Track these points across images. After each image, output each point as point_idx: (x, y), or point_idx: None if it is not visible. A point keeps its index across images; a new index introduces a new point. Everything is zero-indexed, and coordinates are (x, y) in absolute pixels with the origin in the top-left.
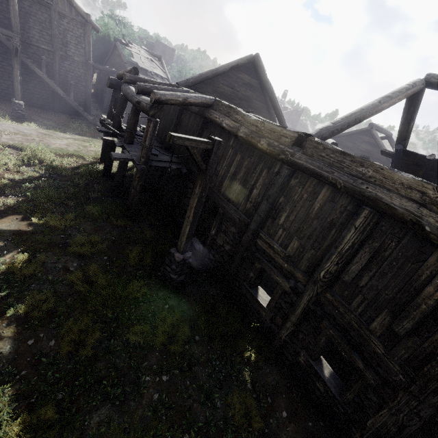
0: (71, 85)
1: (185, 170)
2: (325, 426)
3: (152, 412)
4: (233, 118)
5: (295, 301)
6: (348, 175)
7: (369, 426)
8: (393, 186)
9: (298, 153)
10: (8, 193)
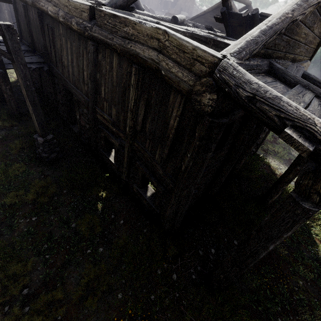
0: None
1: (46, 68)
2: (149, 222)
3: (20, 238)
4: (53, 2)
5: (123, 153)
6: (121, 38)
7: (166, 217)
8: (144, 39)
9: (93, 27)
10: None
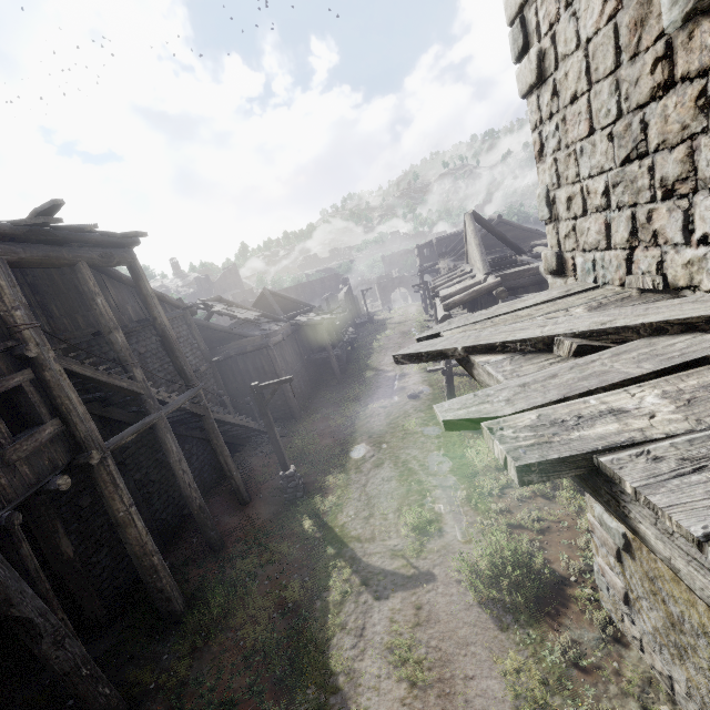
0: (250, 404)
1: None
2: None
3: None
4: None
5: None
6: None
7: None
8: None
9: None
10: None
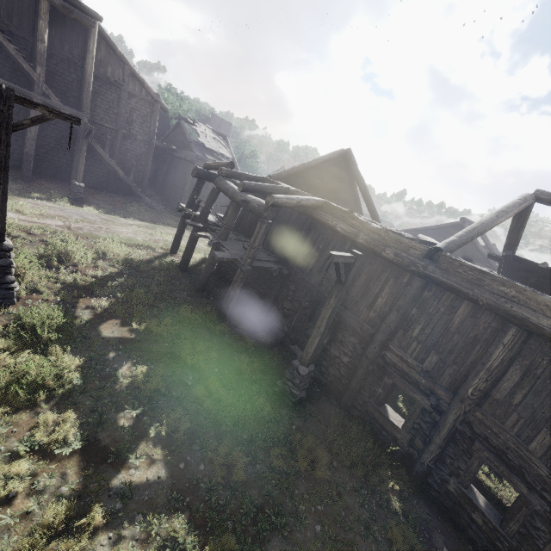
0: (133, 165)
1: (287, 271)
2: None
3: (321, 544)
4: (349, 222)
5: (438, 421)
6: (490, 293)
7: None
8: (538, 307)
9: (430, 266)
10: (97, 293)
